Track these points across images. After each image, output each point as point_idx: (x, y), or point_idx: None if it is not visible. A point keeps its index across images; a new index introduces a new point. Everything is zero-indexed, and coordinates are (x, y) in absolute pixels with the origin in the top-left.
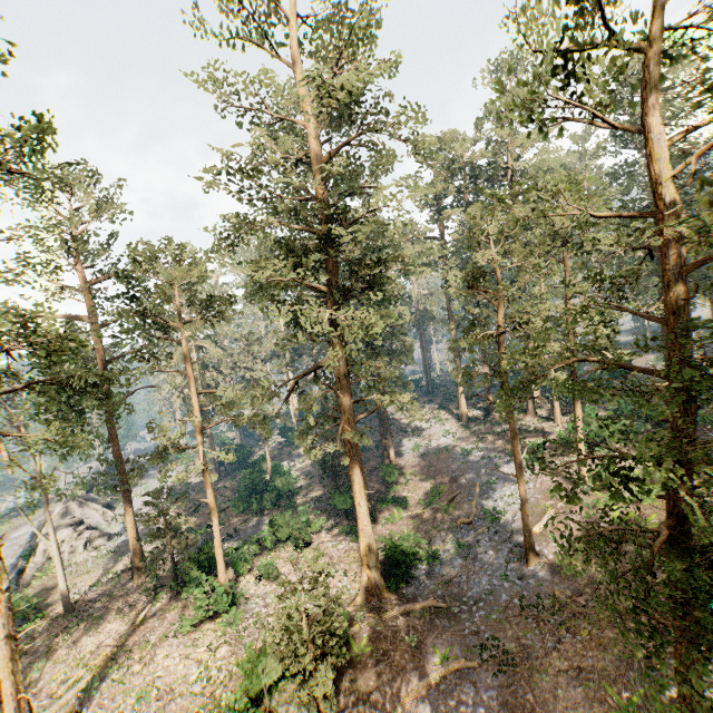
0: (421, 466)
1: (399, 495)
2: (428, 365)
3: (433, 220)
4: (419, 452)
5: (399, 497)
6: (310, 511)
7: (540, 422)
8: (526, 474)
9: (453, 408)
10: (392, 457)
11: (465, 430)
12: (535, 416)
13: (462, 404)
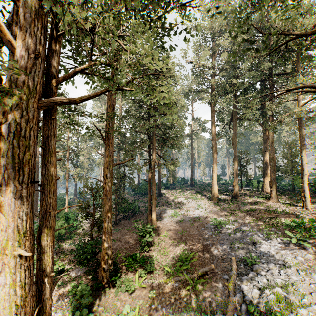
0: (176, 230)
1: (148, 255)
2: (192, 168)
3: (209, 51)
4: (176, 219)
5: (148, 257)
6: (66, 257)
7: (287, 206)
8: (298, 256)
9: (206, 193)
10: (153, 218)
11: (215, 206)
12: (278, 201)
13: (215, 187)
